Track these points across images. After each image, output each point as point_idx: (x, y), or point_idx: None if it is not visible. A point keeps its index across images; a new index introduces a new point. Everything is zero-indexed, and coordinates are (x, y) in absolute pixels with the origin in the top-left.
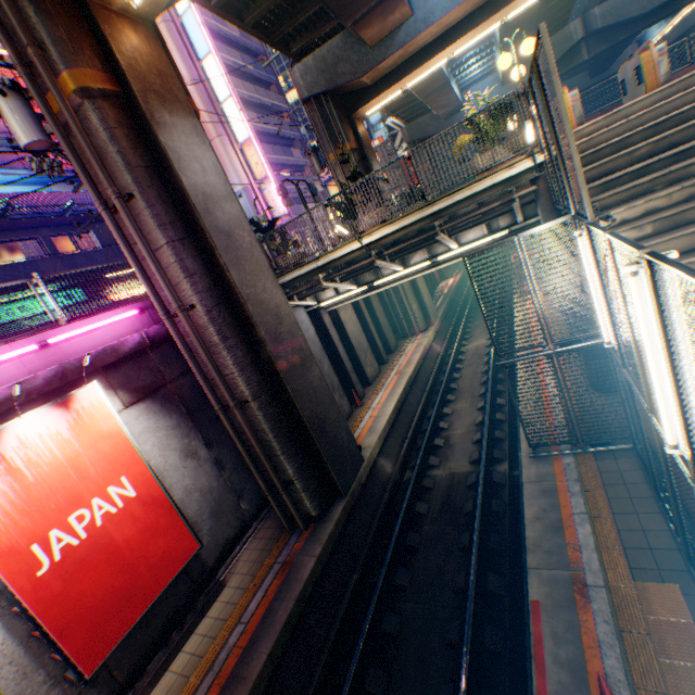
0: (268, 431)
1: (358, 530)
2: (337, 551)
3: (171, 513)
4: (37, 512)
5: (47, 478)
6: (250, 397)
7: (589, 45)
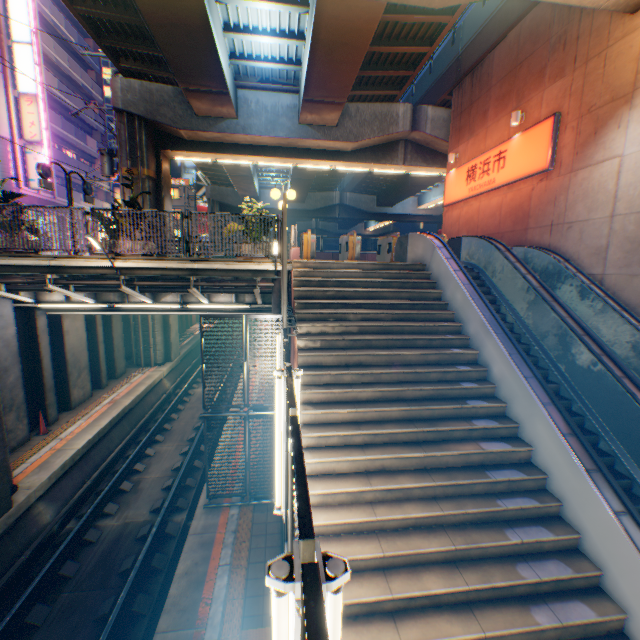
0: None
1: None
2: None
3: None
4: None
5: None
6: None
7: (341, 210)
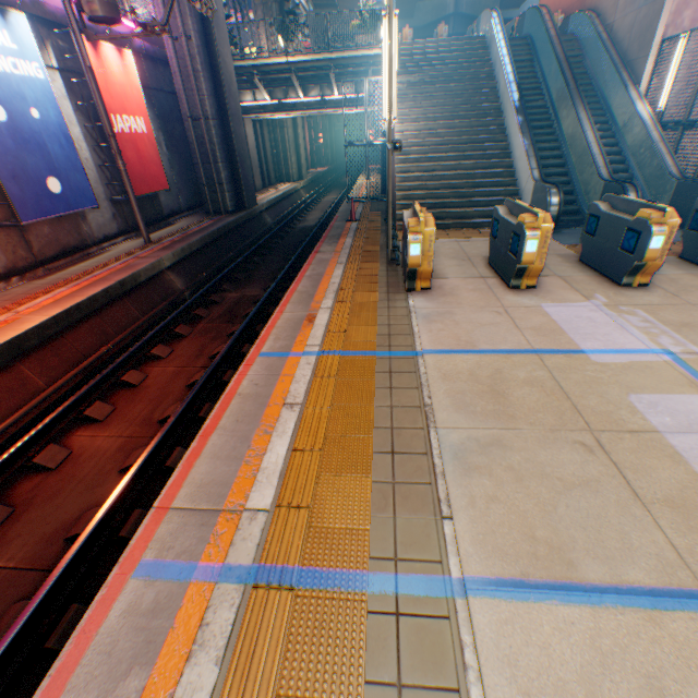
0: (217, 145)
1: (253, 230)
2: (243, 228)
3: (159, 159)
4: (113, 100)
5: (115, 86)
6: (211, 118)
7: (455, 23)
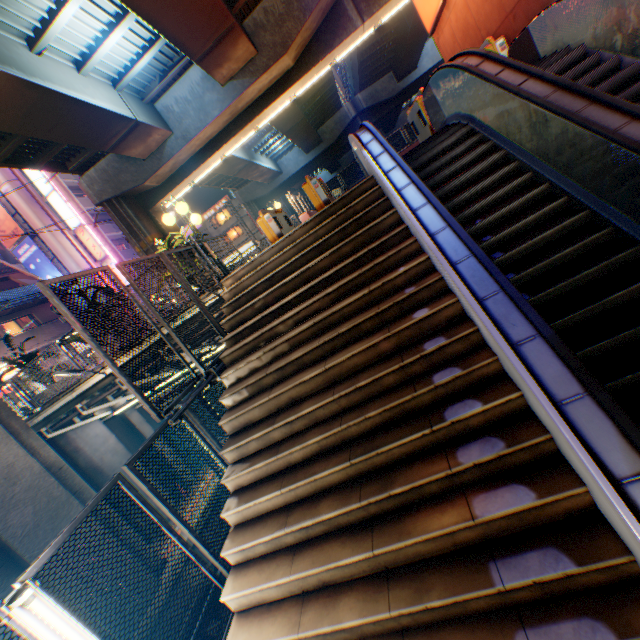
0: None
1: None
2: None
3: None
4: None
5: None
6: None
7: (363, 119)
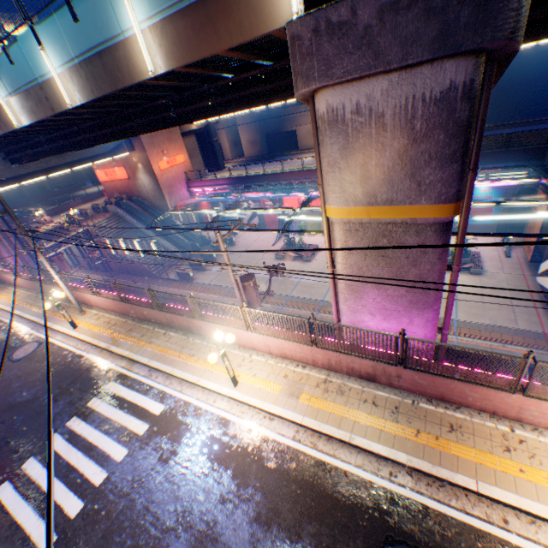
0: None
1: None
2: None
3: None
4: None
5: None
6: None
7: None
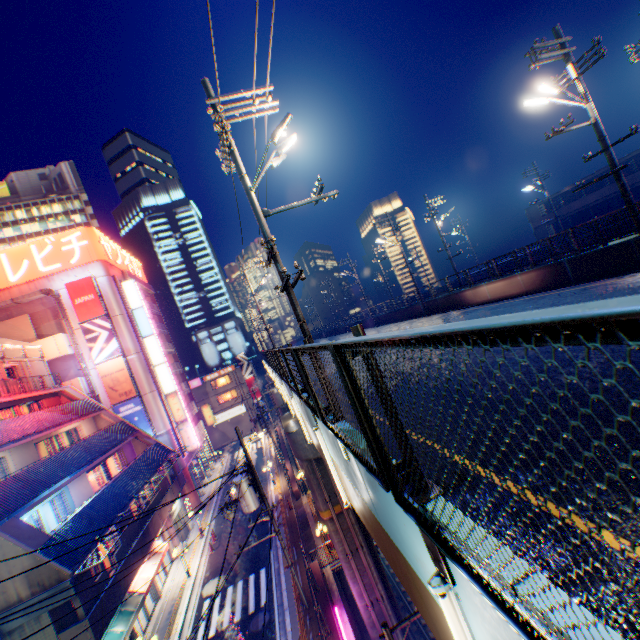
0: None
1: None
2: None
3: None
4: None
5: None
6: None
7: None
